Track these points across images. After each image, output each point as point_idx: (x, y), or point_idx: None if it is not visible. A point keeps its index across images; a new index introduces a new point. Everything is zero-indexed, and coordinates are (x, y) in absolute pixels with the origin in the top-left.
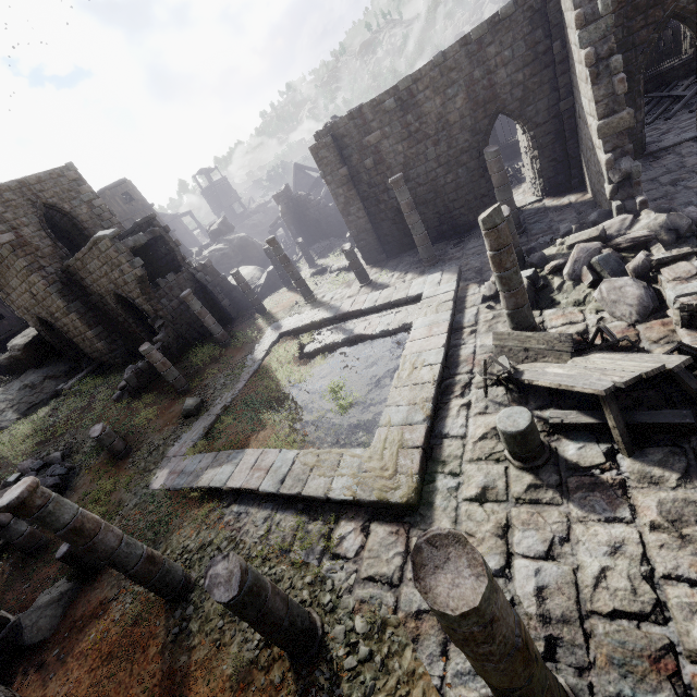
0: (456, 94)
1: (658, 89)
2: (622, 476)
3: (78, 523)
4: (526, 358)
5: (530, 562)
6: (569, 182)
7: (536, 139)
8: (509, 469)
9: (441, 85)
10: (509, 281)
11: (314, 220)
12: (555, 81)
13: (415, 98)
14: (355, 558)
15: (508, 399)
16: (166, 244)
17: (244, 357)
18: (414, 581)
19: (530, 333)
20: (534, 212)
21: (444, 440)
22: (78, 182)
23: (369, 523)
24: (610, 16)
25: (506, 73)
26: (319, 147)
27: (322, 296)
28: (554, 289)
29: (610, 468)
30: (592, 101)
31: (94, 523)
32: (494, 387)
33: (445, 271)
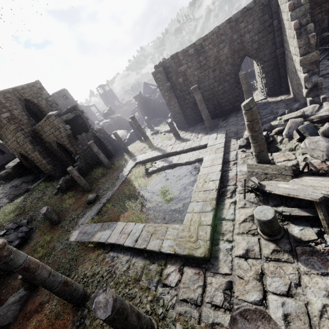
0: (224, 46)
1: (322, 46)
2: (328, 247)
3: (27, 264)
4: (265, 178)
5: (278, 297)
6: (280, 89)
7: (264, 68)
8: (260, 240)
9: (217, 42)
10: (256, 137)
11: (152, 108)
12: (274, 39)
13: (204, 49)
14: (175, 287)
15: (257, 200)
16: (81, 119)
17: (118, 174)
18: None
19: (268, 165)
20: (262, 104)
21: (223, 221)
22: (41, 89)
23: (183, 267)
24: (307, 4)
25: (249, 36)
26: (156, 72)
27: (157, 145)
28: (278, 142)
29: (321, 242)
30: (297, 47)
31: (35, 264)
32: (249, 193)
33: (219, 133)
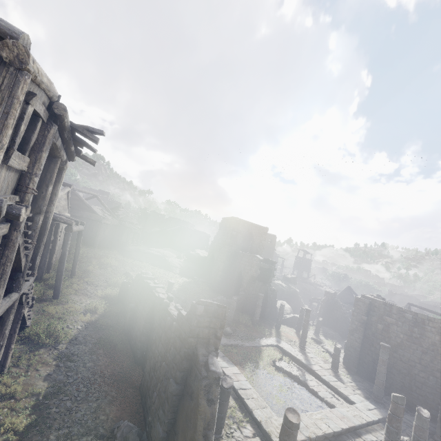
0: None
1: None
2: None
3: None
4: None
5: None
6: None
7: None
8: None
9: None
10: (390, 432)
11: (335, 317)
12: None
13: (424, 325)
14: (245, 436)
15: None
16: (270, 272)
17: (256, 336)
18: (286, 409)
19: None
20: None
21: None
22: (265, 233)
23: (257, 435)
24: None
25: None
26: (360, 300)
27: (308, 352)
28: None
29: None
30: None
31: None
32: None
33: (378, 409)
